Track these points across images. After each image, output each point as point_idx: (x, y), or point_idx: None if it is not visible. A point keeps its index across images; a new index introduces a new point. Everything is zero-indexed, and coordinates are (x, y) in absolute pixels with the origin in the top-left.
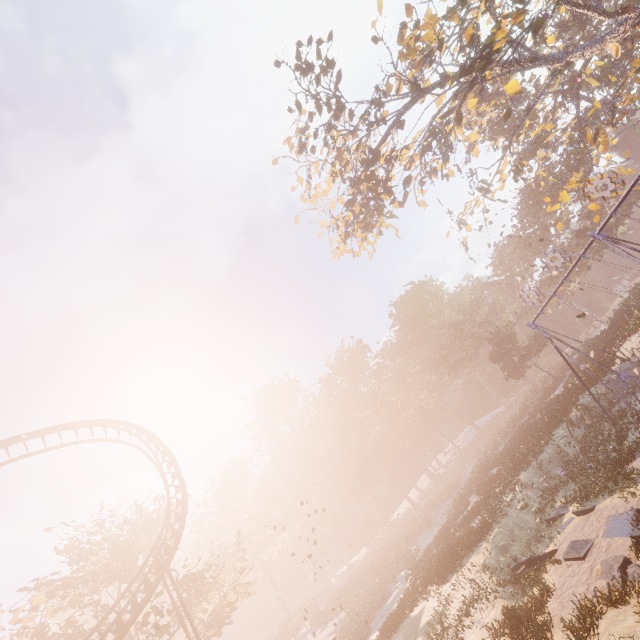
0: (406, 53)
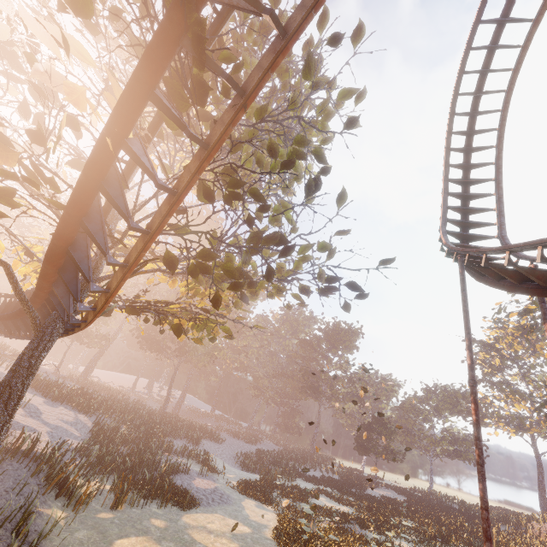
0: None
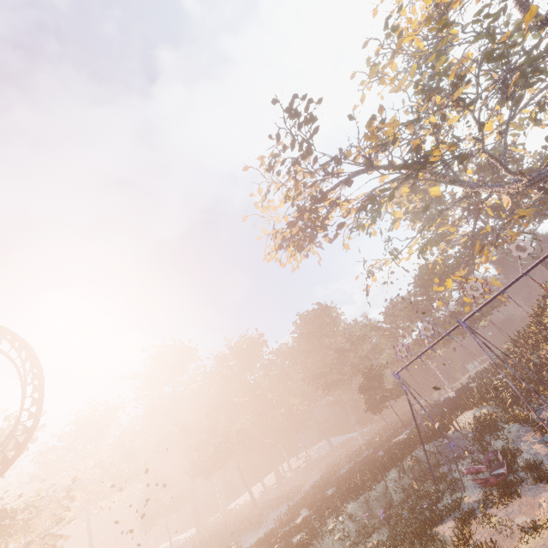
0: (369, 136)
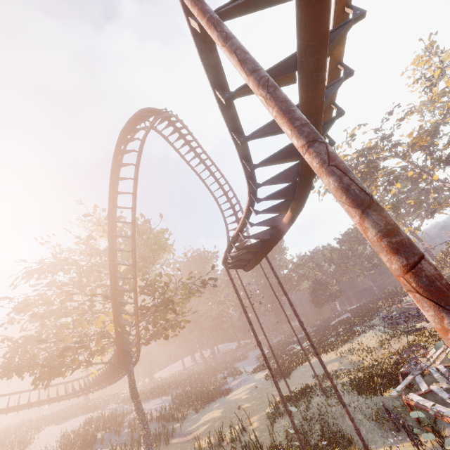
0: (419, 139)
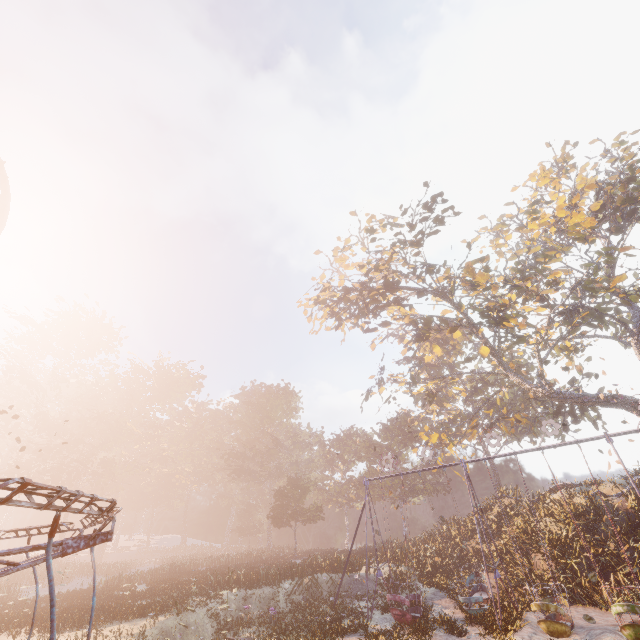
0: (469, 270)
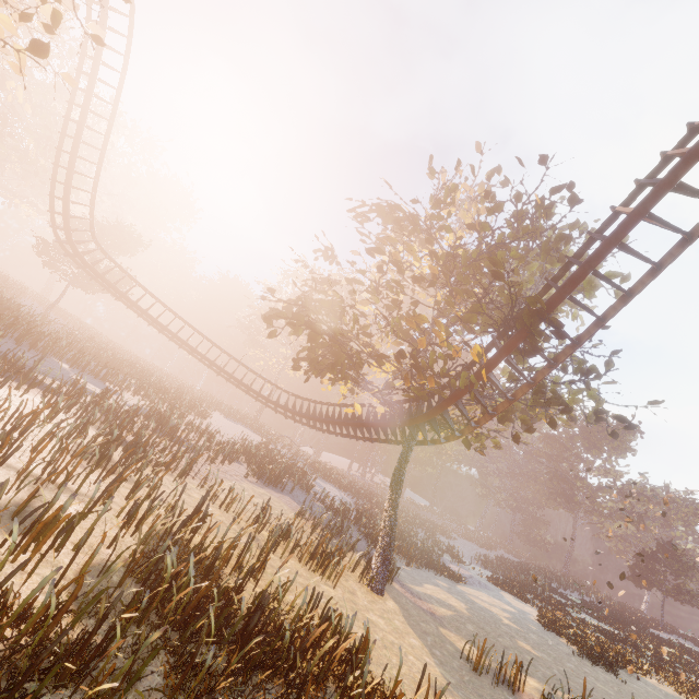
0: None
